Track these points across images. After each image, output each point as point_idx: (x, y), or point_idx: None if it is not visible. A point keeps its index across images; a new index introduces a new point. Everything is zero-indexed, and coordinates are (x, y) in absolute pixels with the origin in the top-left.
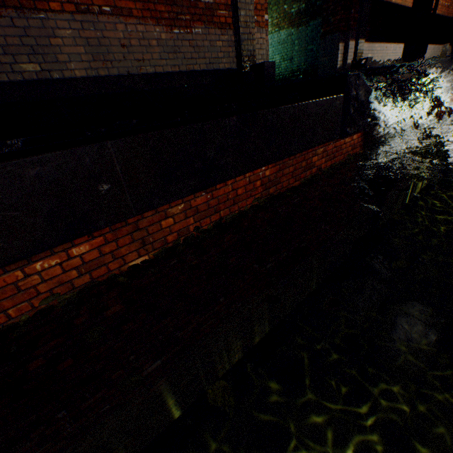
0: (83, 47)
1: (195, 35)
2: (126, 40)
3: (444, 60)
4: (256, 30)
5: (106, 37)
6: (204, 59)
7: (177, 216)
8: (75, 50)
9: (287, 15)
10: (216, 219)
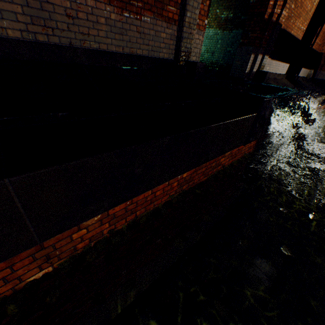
0: (20, 6)
1: (144, 22)
2: (73, 11)
3: (308, 80)
4: (196, 31)
5: (50, 2)
6: (148, 45)
7: (91, 225)
8: (10, 7)
9: (217, 17)
10: (131, 218)
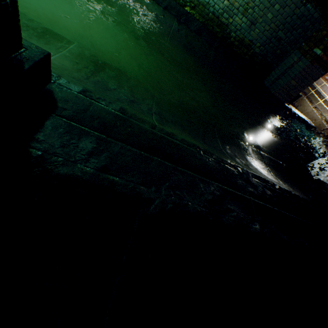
0: None
1: None
2: None
3: None
4: None
5: None
6: None
7: None
8: None
9: None
10: None
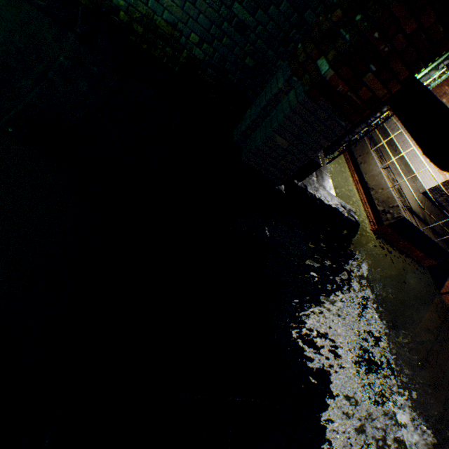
0: None
1: None
2: None
3: None
4: None
5: None
6: None
7: None
8: None
9: None
10: None
